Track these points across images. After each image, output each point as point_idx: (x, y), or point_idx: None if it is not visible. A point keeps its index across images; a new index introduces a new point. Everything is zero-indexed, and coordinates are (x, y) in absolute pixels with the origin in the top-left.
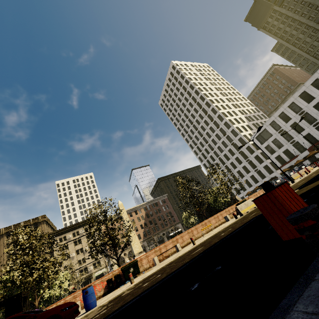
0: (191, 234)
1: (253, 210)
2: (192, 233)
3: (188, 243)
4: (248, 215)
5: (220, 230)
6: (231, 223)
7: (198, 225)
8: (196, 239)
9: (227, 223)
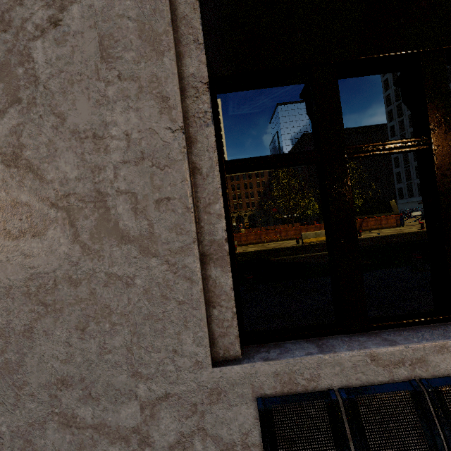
0: (258, 237)
1: (316, 244)
2: (260, 236)
3: (250, 243)
4: (294, 249)
5: (264, 249)
6: (282, 247)
7: (270, 231)
8: (261, 243)
9: (291, 243)
